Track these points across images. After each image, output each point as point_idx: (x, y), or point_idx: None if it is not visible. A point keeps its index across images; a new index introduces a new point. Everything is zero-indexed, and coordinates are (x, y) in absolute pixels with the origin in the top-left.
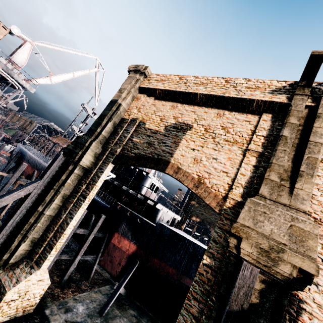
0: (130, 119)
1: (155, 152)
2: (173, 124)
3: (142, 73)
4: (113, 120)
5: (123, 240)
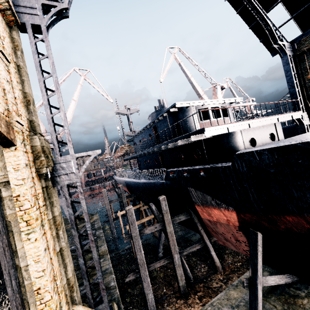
0: None
1: None
2: None
3: None
4: None
5: (210, 211)
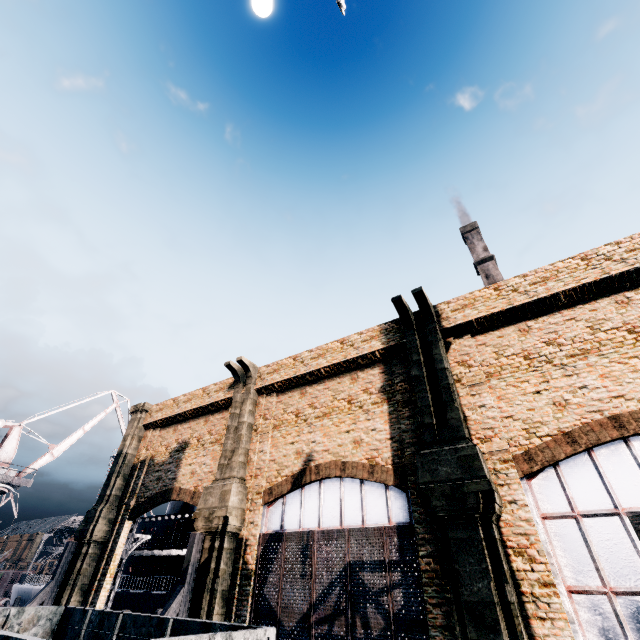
0: (140, 463)
1: (163, 484)
2: (176, 448)
3: (142, 411)
4: (122, 473)
5: None
